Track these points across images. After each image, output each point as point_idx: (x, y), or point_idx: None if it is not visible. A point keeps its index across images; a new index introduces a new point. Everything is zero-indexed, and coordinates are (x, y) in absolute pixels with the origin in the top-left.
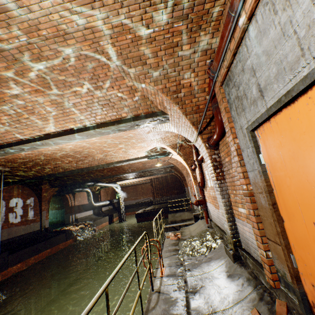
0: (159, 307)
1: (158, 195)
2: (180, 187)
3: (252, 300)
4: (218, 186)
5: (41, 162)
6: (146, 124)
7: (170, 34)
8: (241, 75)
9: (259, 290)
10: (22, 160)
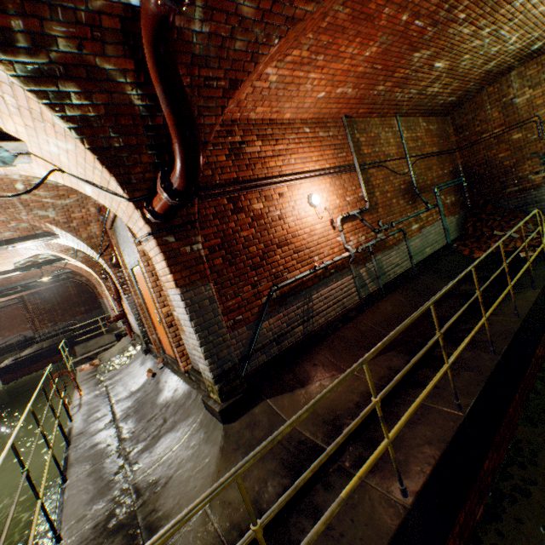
0: (83, 409)
1: (45, 324)
2: (92, 300)
3: (151, 367)
4: (127, 300)
5: None
6: (28, 244)
7: (56, 191)
8: (120, 236)
9: (155, 360)
10: None
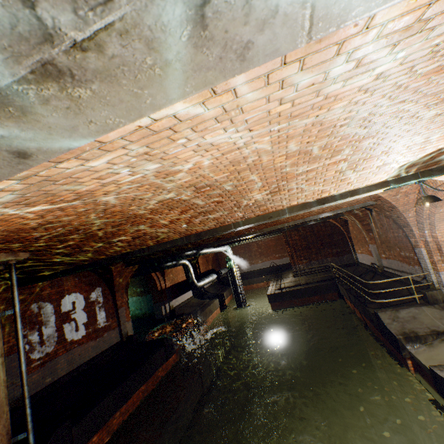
0: None
1: (300, 260)
2: (343, 243)
3: None
4: None
5: (98, 229)
6: None
7: None
8: None
9: None
10: (45, 231)
